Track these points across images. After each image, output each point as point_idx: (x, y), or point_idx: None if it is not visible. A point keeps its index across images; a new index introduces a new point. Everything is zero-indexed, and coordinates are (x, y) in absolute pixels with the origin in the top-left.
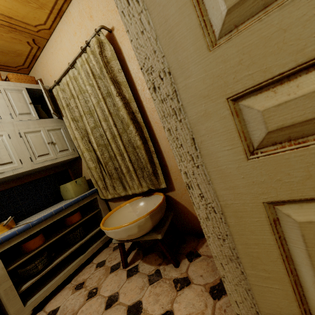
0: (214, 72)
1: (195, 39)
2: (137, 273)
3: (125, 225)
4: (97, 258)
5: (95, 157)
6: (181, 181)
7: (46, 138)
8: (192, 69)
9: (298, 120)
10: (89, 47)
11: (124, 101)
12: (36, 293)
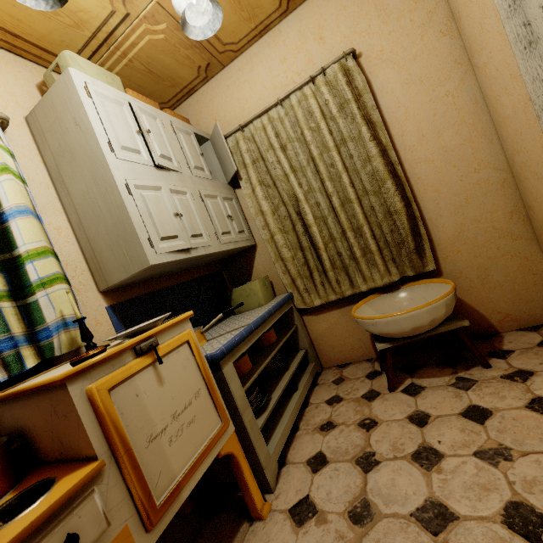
0: None
1: None
2: (425, 389)
3: (432, 302)
4: (314, 398)
5: (295, 240)
6: (454, 260)
7: (224, 209)
8: None
9: None
10: (324, 75)
11: (380, 148)
12: (267, 440)
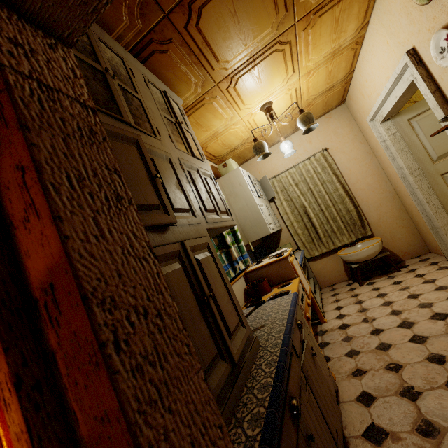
0: (436, 169)
1: (429, 162)
2: (375, 282)
3: (374, 244)
4: (323, 297)
5: (303, 225)
6: (379, 230)
7: (272, 212)
8: (428, 168)
9: None
10: (314, 157)
11: (341, 185)
12: None
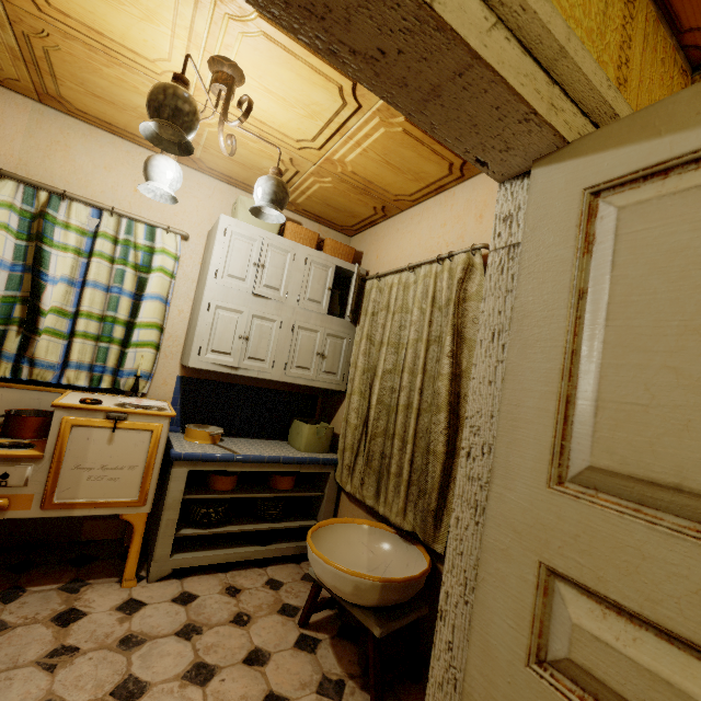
0: (541, 516)
1: (538, 457)
2: (310, 653)
3: (339, 568)
4: (275, 568)
5: (365, 411)
6: None
7: (319, 345)
8: (518, 484)
9: (612, 685)
10: (450, 261)
11: (454, 370)
12: (188, 551)
